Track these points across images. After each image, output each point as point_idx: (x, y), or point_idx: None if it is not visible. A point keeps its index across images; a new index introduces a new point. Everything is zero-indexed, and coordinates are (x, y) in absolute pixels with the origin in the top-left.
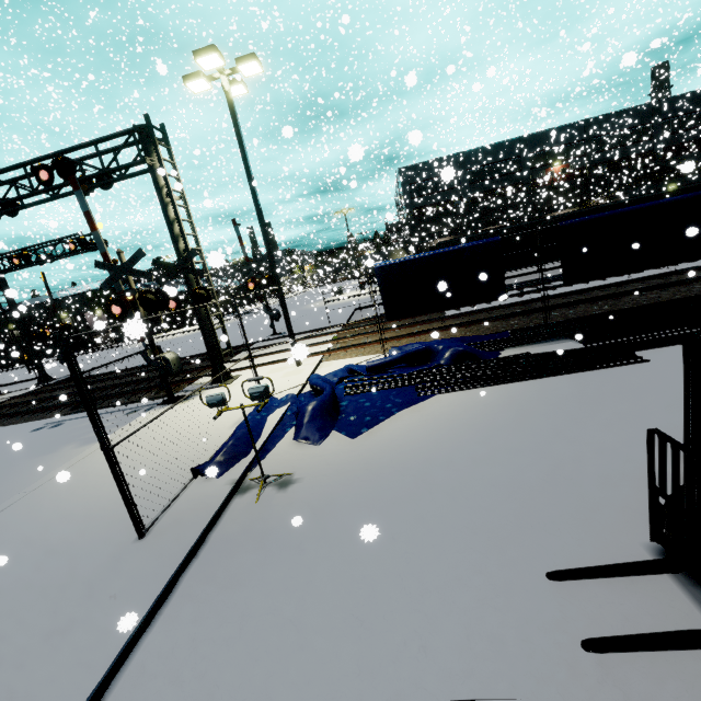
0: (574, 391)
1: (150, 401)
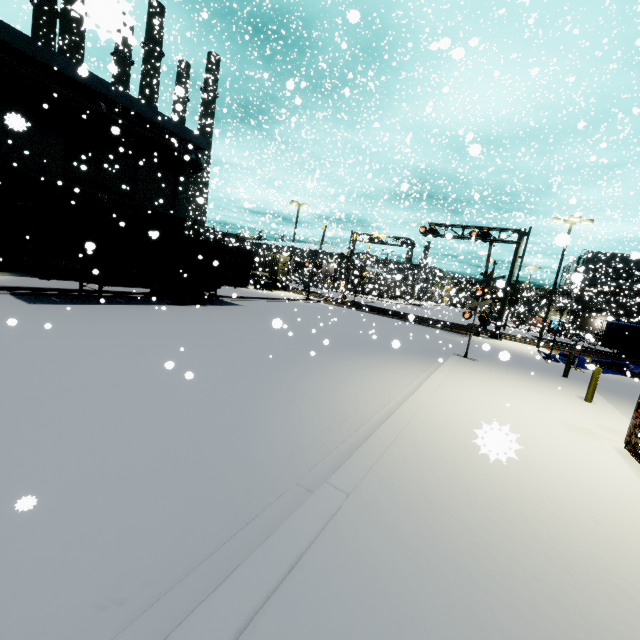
0: None
1: (452, 332)
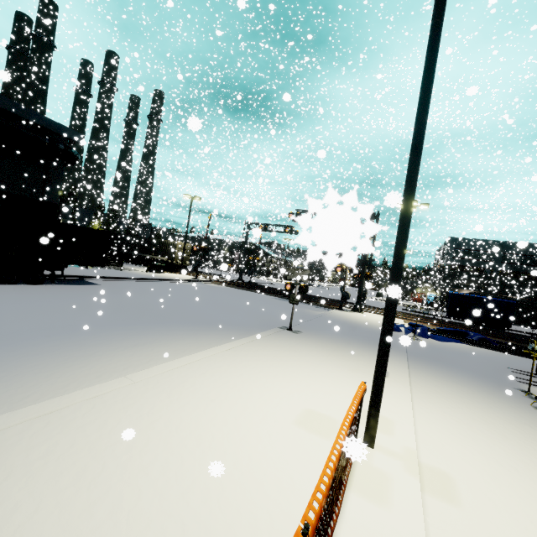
0: (530, 361)
1: (321, 306)
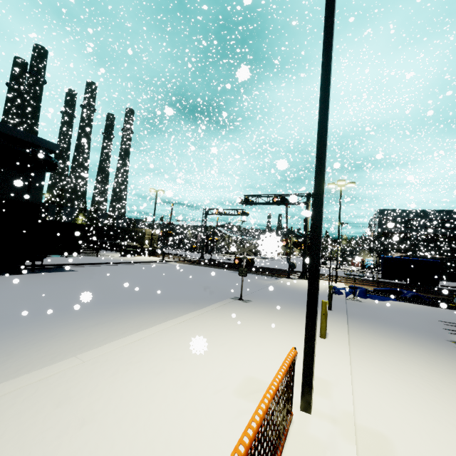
0: None
1: (271, 276)
